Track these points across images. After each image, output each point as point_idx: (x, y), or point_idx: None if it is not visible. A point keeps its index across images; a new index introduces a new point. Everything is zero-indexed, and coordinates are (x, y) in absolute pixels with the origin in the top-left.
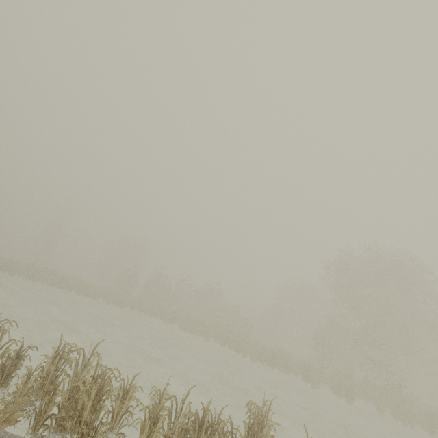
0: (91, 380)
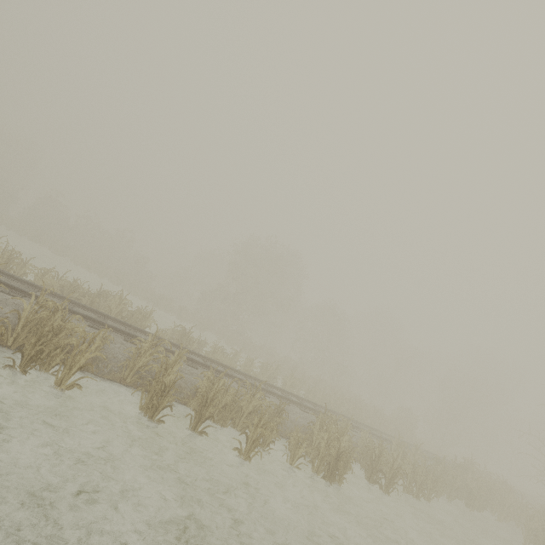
0: (2, 252)
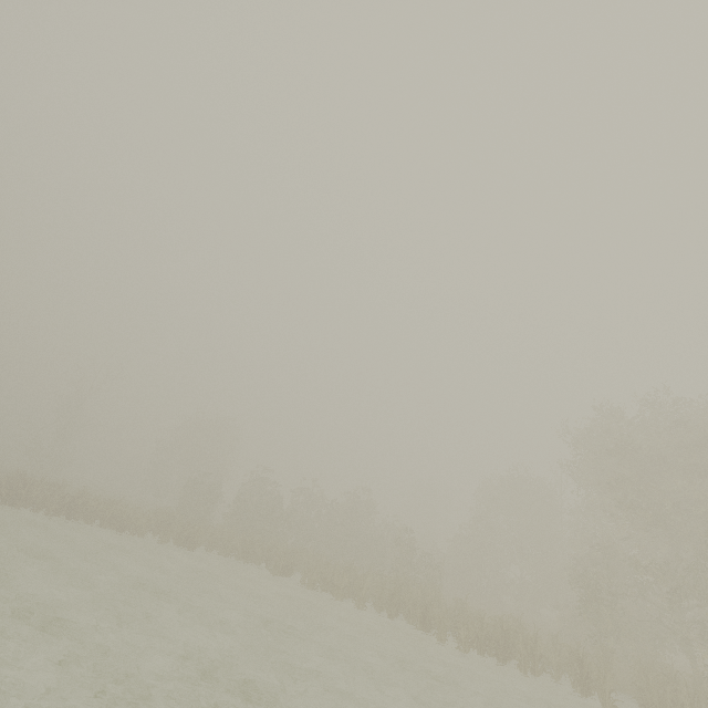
0: None
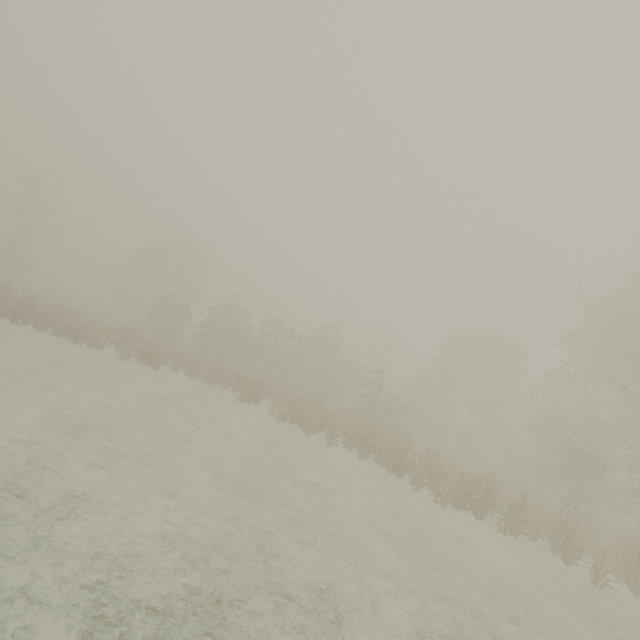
0: None
